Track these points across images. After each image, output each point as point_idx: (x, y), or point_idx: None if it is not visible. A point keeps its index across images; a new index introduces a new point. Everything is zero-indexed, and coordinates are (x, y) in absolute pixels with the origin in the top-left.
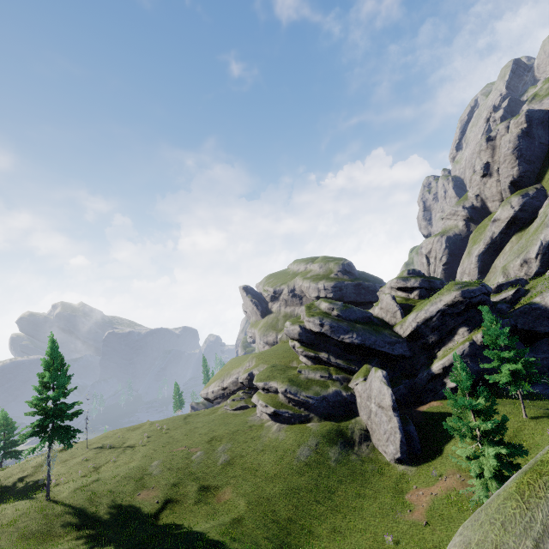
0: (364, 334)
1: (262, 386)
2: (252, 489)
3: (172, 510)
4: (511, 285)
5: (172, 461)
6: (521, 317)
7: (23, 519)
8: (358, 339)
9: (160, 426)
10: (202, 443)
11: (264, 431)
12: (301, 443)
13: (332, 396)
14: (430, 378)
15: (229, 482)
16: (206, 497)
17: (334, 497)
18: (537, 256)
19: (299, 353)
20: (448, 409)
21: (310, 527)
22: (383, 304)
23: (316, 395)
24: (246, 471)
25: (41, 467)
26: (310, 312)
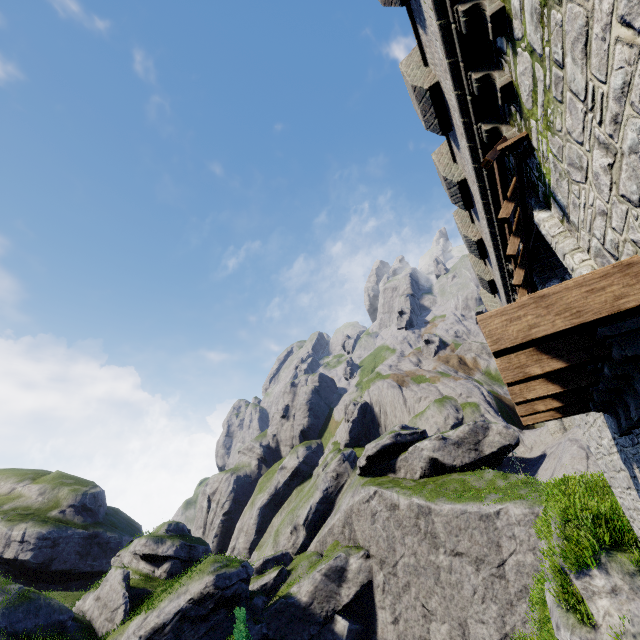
0: None
1: None
2: None
3: None
4: (277, 561)
5: None
6: (276, 619)
7: None
8: None
9: None
10: None
11: None
12: None
13: None
14: None
15: None
16: None
17: None
18: (305, 523)
19: None
20: None
21: None
22: (106, 588)
23: None
24: None
25: None
26: None
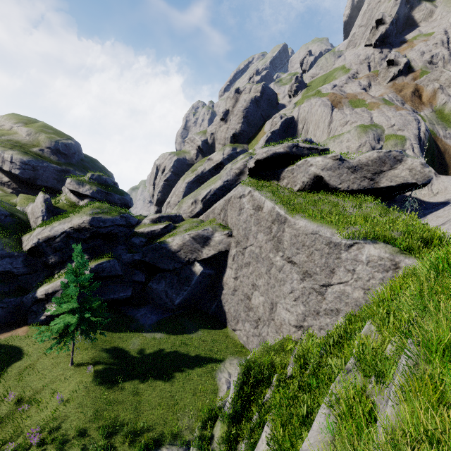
0: None
1: None
2: None
3: None
4: (170, 219)
5: None
6: (151, 253)
7: None
8: None
9: None
10: None
11: None
12: None
13: None
14: (34, 301)
15: None
16: None
17: None
18: (203, 200)
19: None
20: (23, 342)
21: None
22: (35, 203)
23: None
24: None
25: None
26: None
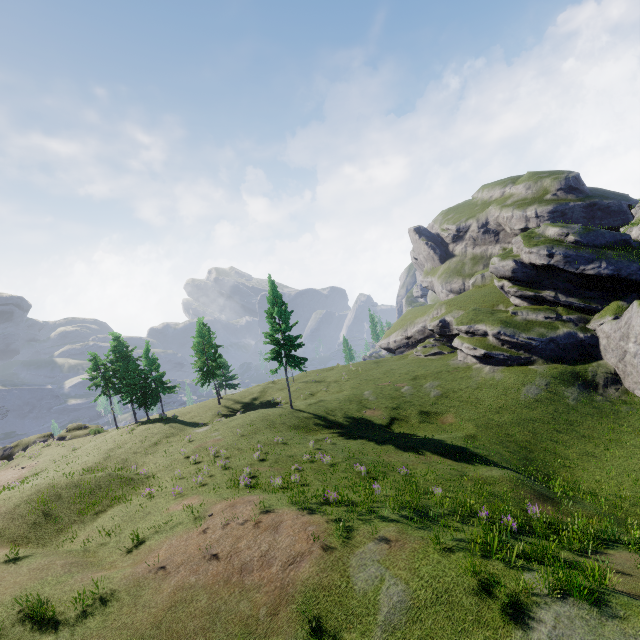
0: (618, 263)
1: (465, 330)
2: (477, 417)
3: (400, 425)
4: None
5: (383, 392)
6: None
7: (284, 418)
8: (608, 269)
9: (354, 368)
10: (406, 380)
11: (474, 372)
12: (526, 382)
13: (563, 338)
14: None
15: (449, 410)
16: (429, 420)
17: (578, 429)
18: None
19: (511, 294)
20: None
21: (554, 450)
22: None
23: (540, 337)
24: (464, 403)
25: (264, 392)
26: (530, 242)
